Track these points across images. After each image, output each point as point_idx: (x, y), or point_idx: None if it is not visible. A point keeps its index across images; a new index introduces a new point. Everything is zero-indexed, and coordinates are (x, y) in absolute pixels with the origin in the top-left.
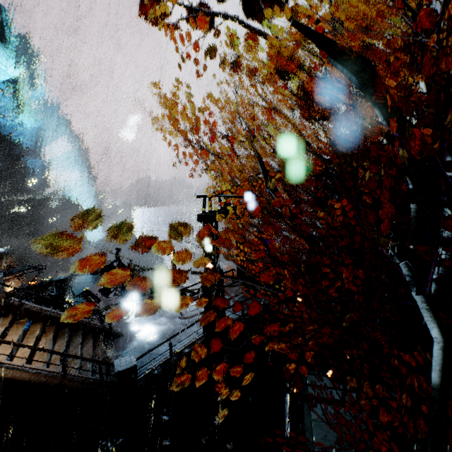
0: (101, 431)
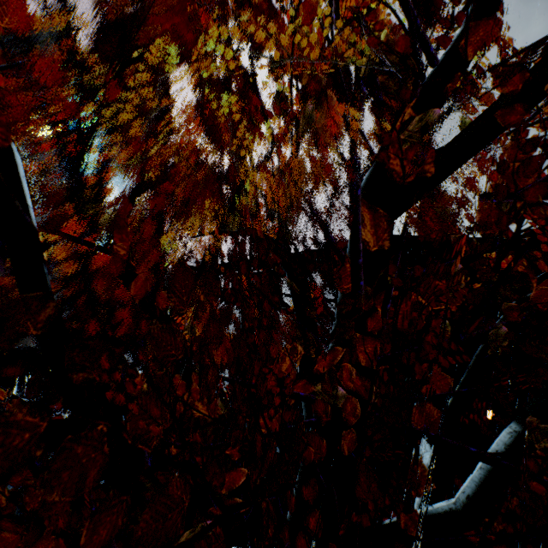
0: None
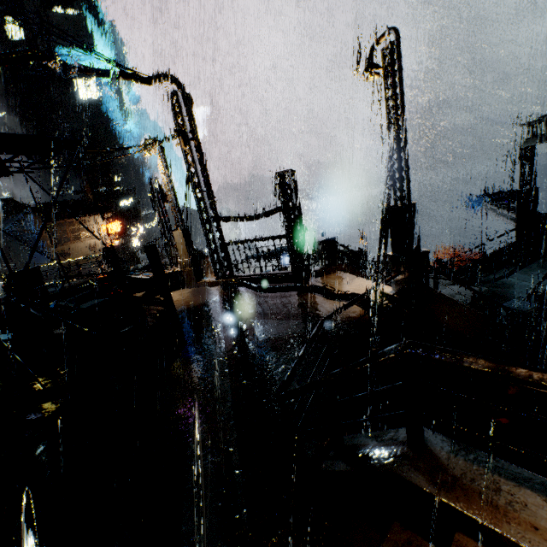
0: (540, 362)
